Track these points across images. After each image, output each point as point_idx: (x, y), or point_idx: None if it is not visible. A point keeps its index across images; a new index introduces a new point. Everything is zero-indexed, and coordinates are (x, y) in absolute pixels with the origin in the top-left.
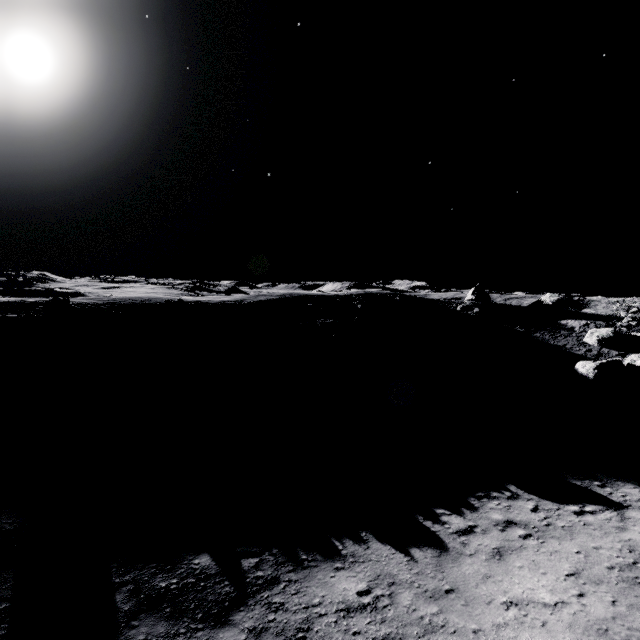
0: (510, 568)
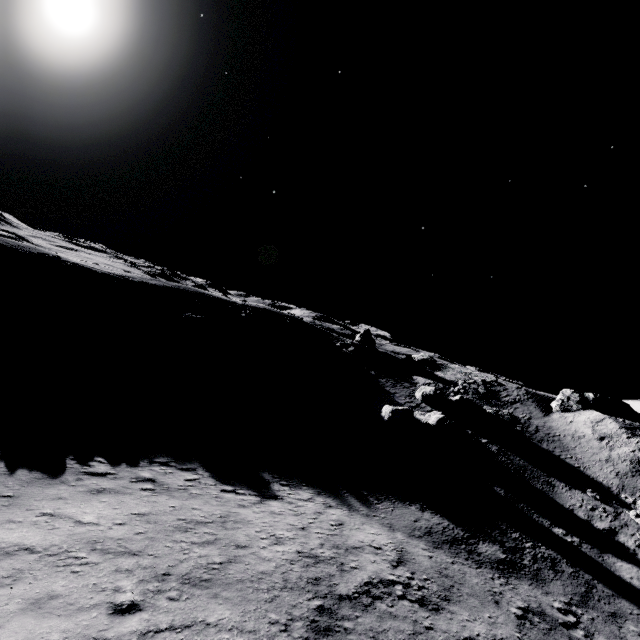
0: (93, 500)
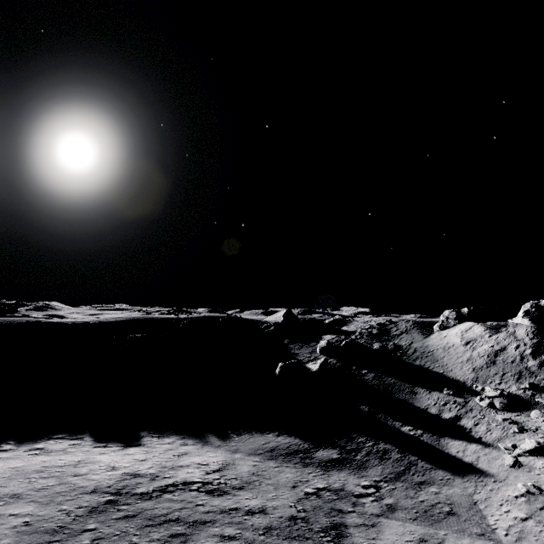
0: None
